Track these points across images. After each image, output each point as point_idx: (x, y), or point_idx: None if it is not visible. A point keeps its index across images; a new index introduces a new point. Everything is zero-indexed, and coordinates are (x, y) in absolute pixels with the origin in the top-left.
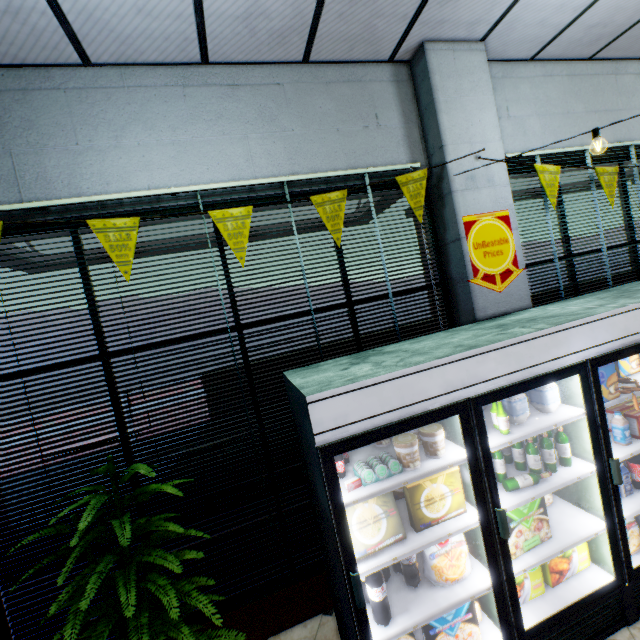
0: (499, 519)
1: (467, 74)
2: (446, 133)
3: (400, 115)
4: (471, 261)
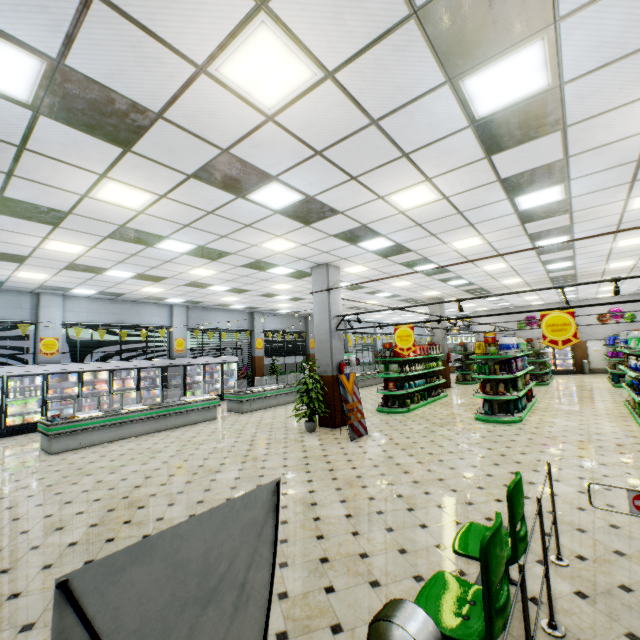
0: (7, 400)
1: (55, 302)
2: (42, 315)
3: (31, 306)
4: (41, 348)
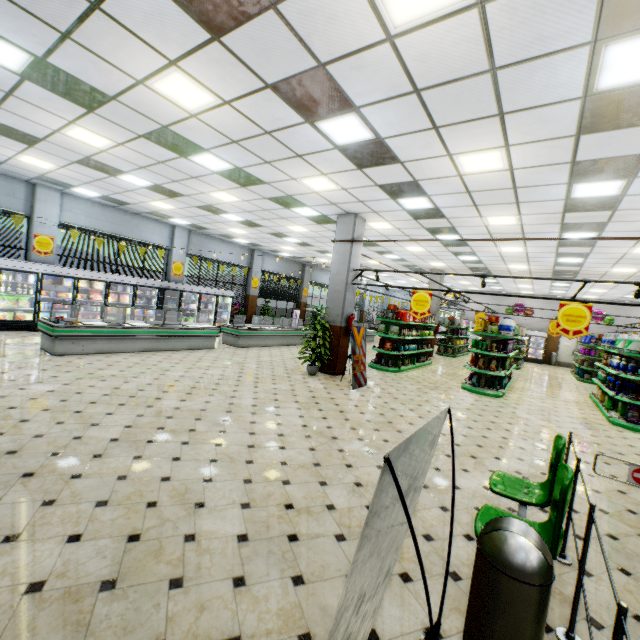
0: None
1: (52, 197)
2: (37, 209)
3: (25, 197)
4: (34, 245)
